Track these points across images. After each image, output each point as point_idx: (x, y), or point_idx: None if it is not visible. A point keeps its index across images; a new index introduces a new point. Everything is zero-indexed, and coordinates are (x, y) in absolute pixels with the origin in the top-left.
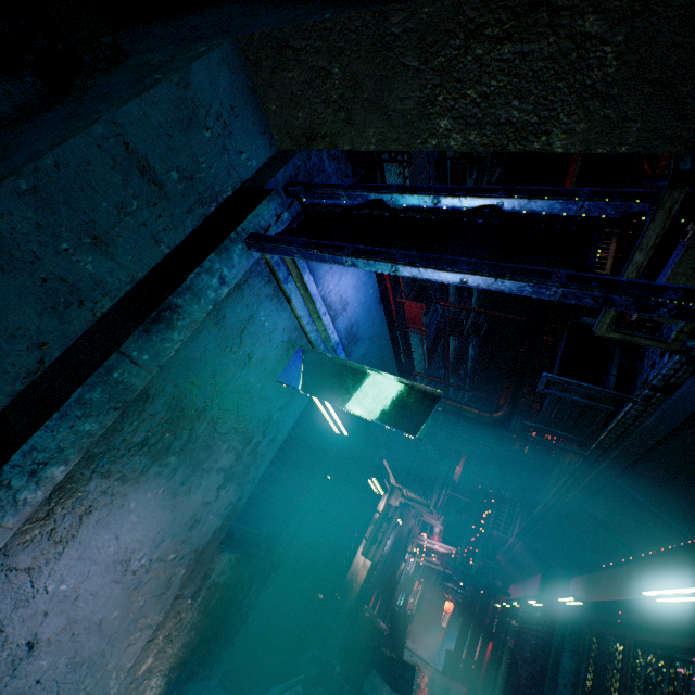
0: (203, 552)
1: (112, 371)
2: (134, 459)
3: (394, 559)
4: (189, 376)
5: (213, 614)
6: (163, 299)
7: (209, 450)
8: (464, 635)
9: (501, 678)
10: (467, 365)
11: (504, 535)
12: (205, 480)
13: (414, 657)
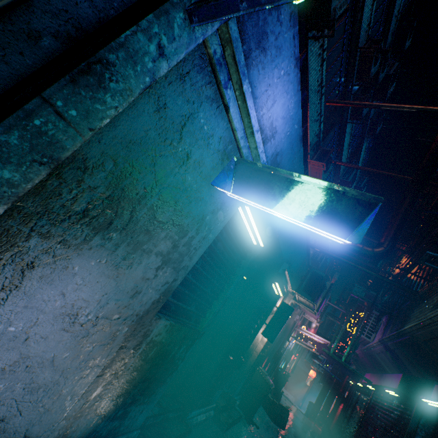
0: (143, 316)
1: (31, 117)
2: (75, 227)
3: (282, 339)
4: (129, 158)
5: (151, 362)
6: (95, 53)
7: (148, 234)
8: (323, 395)
9: (349, 431)
10: None
11: (367, 338)
12: (145, 260)
13: (287, 401)
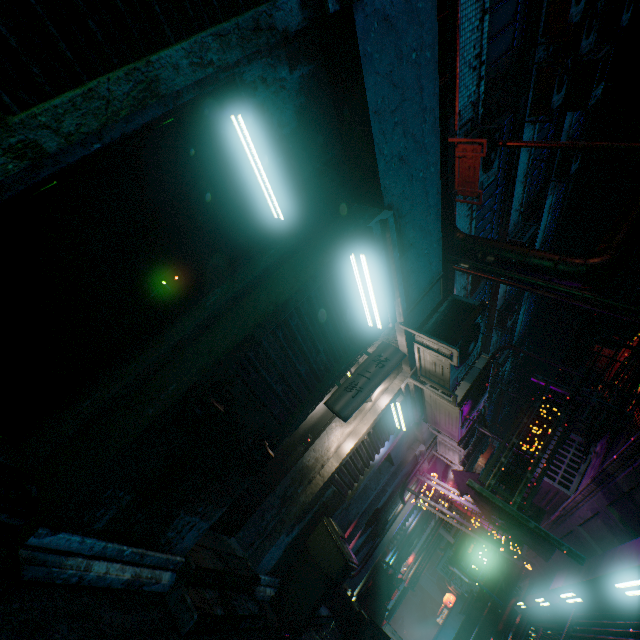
0: None
1: None
2: None
3: (388, 488)
4: None
5: None
6: None
7: None
8: (466, 633)
9: None
10: (514, 331)
11: (562, 488)
12: None
13: (396, 637)
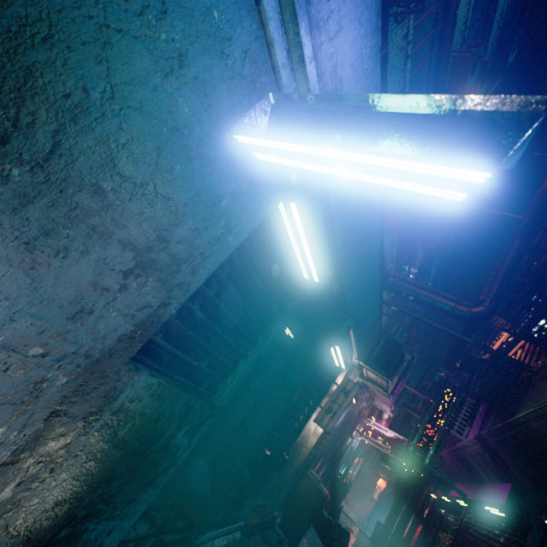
0: (101, 361)
1: None
2: None
3: (342, 434)
4: None
5: (124, 446)
6: None
7: (101, 196)
8: (395, 513)
9: None
10: (428, 281)
11: (458, 435)
12: (98, 248)
13: (347, 520)
